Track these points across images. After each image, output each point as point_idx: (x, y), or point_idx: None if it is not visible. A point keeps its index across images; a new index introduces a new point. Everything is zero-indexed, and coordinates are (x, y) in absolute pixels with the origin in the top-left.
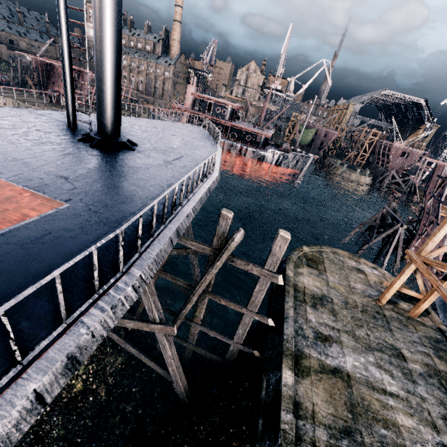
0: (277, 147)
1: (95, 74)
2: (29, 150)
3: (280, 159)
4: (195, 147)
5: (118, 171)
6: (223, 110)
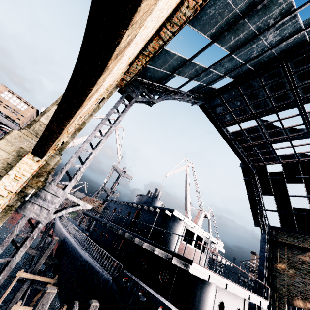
0: None
1: None
2: None
3: None
4: None
5: None
6: None
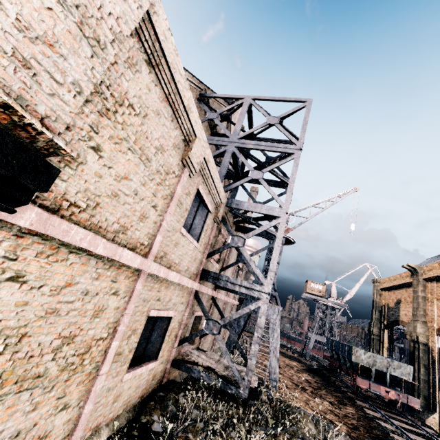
0: None
1: None
2: None
3: None
4: None
5: None
6: None
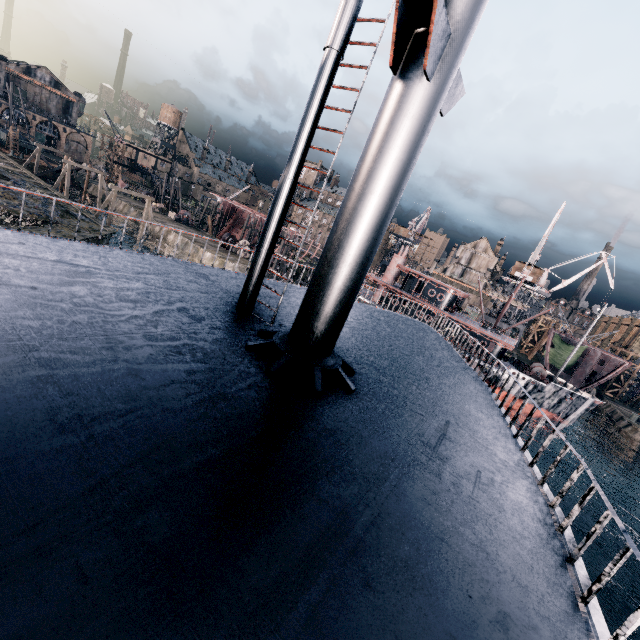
0: (518, 365)
1: (330, 233)
2: (134, 376)
3: (527, 389)
4: (451, 383)
5: (332, 505)
6: (440, 295)
